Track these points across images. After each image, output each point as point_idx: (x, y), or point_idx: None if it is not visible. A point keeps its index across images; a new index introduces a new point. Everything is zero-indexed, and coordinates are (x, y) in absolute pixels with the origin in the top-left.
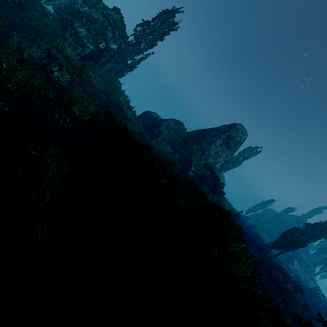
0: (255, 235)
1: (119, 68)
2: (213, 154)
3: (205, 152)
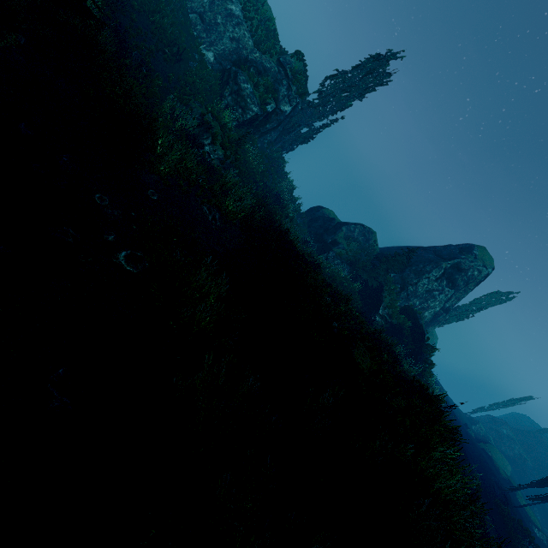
0: (484, 456)
1: (288, 138)
2: (422, 293)
3: (407, 287)
